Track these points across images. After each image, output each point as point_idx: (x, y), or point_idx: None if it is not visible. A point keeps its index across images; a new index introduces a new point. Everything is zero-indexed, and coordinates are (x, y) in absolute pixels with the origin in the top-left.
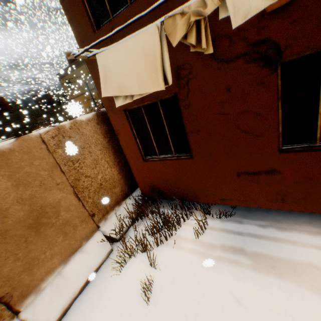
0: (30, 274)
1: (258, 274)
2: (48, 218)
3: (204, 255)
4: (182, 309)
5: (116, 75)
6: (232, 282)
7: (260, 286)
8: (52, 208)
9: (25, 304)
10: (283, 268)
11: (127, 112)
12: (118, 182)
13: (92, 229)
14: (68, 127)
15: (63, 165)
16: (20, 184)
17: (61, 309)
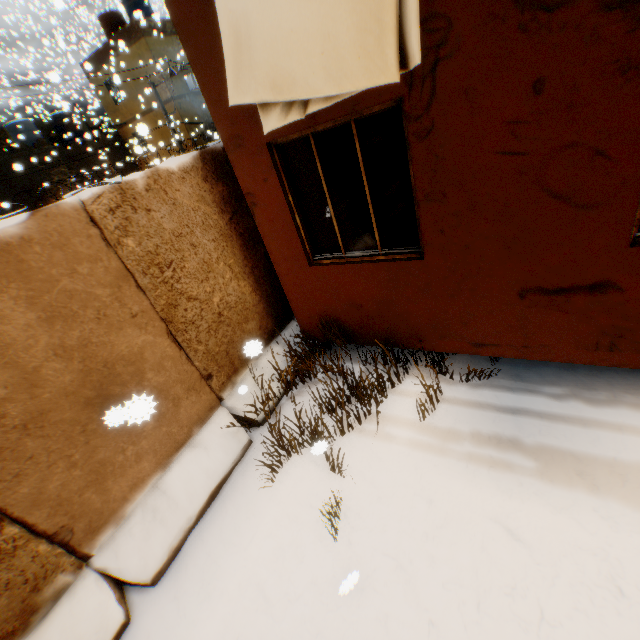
0: (101, 491)
1: (549, 487)
2: (123, 386)
3: (440, 451)
4: (403, 549)
5: (267, 46)
6: (499, 501)
7: (554, 508)
8: (128, 365)
9: (99, 544)
10: (601, 476)
11: (274, 151)
12: (253, 309)
13: (208, 404)
14: (142, 186)
15: (140, 274)
16: (55, 316)
17: (168, 550)
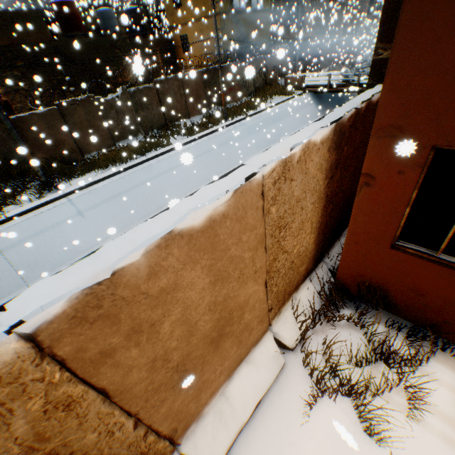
0: (196, 400)
1: None
2: (231, 326)
3: None
4: None
5: None
6: None
7: None
8: (239, 310)
9: (185, 435)
10: None
11: (430, 152)
12: (308, 255)
13: (264, 330)
14: (296, 158)
15: (269, 236)
16: (217, 279)
17: (227, 448)
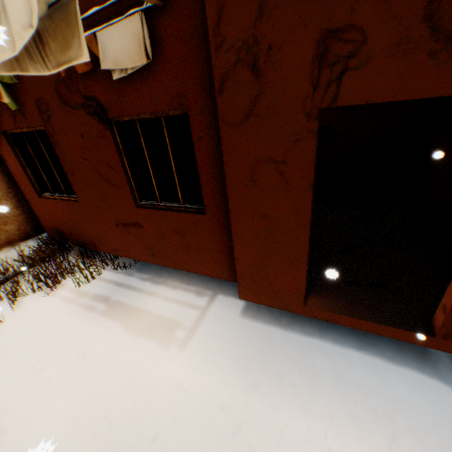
0: None
1: (100, 318)
2: None
3: (72, 301)
4: (13, 344)
5: None
6: (75, 323)
7: (94, 326)
8: None
9: None
10: (125, 313)
11: (10, 135)
12: (15, 218)
13: None
14: None
15: None
16: None
17: None
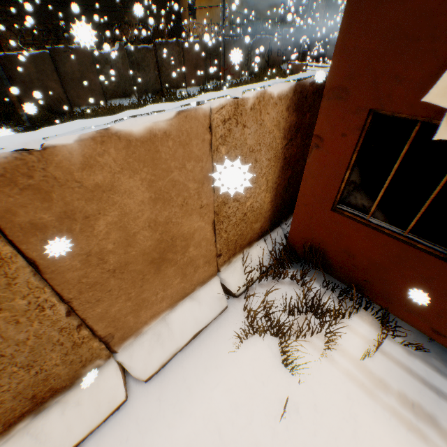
0: (136, 316)
1: None
2: (174, 254)
3: (369, 392)
4: None
5: None
6: None
7: None
8: (183, 240)
9: (123, 346)
10: None
11: (369, 116)
12: (263, 214)
13: (211, 273)
14: (250, 104)
15: None
16: (158, 198)
17: (160, 364)
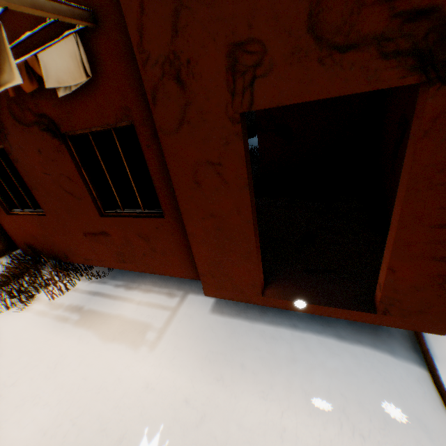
0: None
1: (74, 327)
2: None
3: (46, 314)
4: None
5: None
6: (48, 335)
7: (67, 337)
8: None
9: None
10: (97, 321)
11: None
12: None
13: None
14: None
15: None
16: None
17: None
